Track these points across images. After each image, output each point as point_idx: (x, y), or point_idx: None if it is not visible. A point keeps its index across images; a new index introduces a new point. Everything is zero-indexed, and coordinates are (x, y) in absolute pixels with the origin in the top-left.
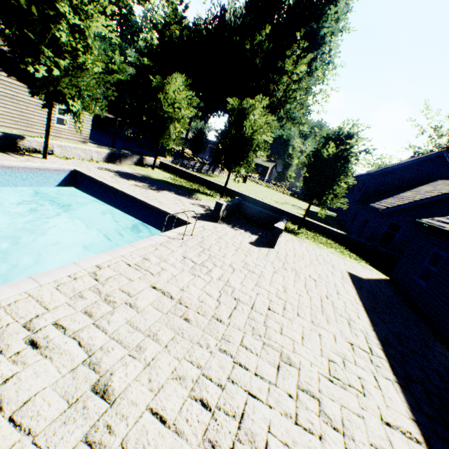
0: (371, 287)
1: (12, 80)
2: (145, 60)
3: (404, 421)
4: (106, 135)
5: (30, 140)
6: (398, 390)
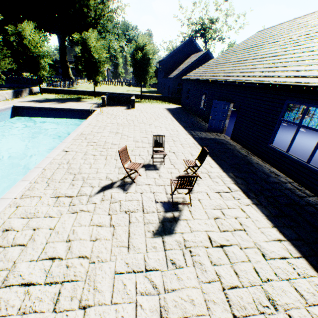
0: (173, 110)
1: None
2: None
3: (178, 125)
4: None
5: None
6: (177, 123)
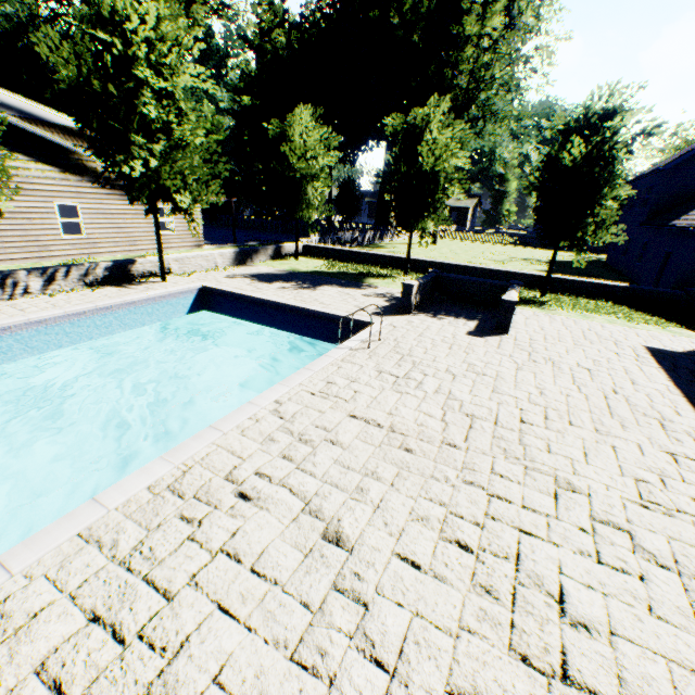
0: None
1: (100, 189)
2: (244, 100)
3: None
4: (221, 228)
5: (142, 262)
6: None
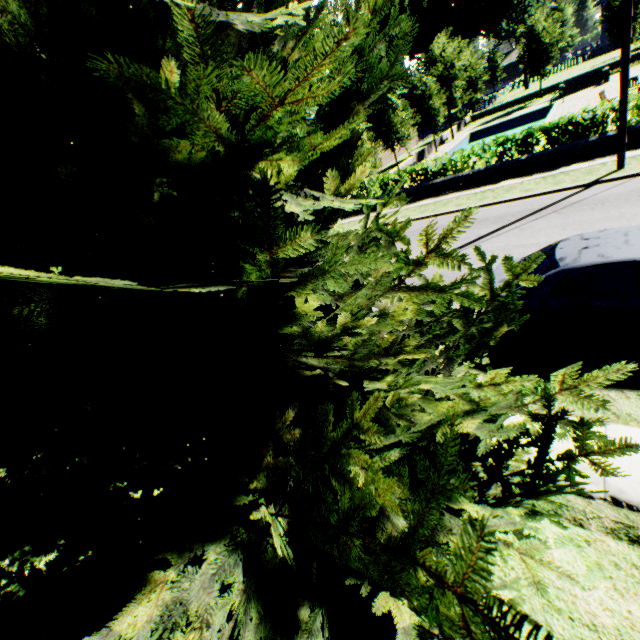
0: None
1: None
2: None
3: None
4: None
5: (443, 137)
6: None
